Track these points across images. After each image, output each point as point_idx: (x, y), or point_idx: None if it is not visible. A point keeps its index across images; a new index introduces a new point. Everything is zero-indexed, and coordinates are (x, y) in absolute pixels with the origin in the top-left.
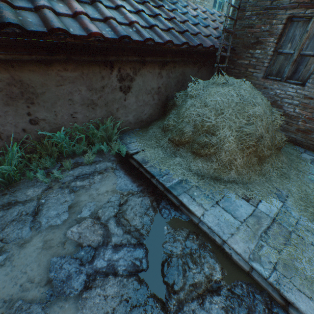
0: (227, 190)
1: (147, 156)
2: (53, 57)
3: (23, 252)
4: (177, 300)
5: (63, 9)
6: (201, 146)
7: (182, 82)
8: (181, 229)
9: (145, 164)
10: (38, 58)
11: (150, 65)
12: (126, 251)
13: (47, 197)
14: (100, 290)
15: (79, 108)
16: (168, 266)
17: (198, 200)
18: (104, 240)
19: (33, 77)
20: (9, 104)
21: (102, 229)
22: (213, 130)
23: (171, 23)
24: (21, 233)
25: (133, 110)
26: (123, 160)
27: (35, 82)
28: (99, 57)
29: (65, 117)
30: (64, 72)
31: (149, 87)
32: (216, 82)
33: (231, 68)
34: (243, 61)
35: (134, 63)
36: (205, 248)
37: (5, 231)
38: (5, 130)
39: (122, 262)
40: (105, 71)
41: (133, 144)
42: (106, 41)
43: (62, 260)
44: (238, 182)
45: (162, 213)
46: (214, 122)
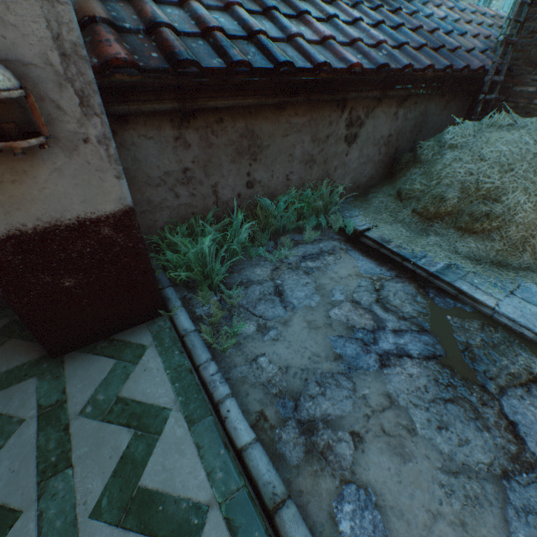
0: (522, 279)
1: (385, 234)
2: (294, 98)
3: (291, 330)
4: (496, 386)
5: (308, 34)
6: (473, 219)
7: (420, 125)
8: (470, 320)
9: (387, 244)
10: (280, 101)
11: (386, 101)
12: (411, 337)
13: (281, 278)
14: (400, 368)
15: (296, 166)
16: (470, 355)
17: (484, 288)
18: (377, 325)
19: (264, 125)
20: (234, 161)
21: (368, 314)
22: (495, 194)
23: (418, 36)
24: (277, 312)
25: (352, 169)
26: (350, 240)
27: (264, 132)
28: (337, 95)
29: (279, 180)
30: (294, 117)
31: (378, 135)
32: (495, 124)
33: (500, 100)
34: (525, 88)
35: (369, 100)
36: (511, 341)
37: (258, 309)
38: (222, 194)
39: (412, 346)
40: (334, 114)
41: (356, 218)
42: (357, 74)
43: (341, 339)
44: (535, 270)
45: (436, 301)
46: (498, 183)
